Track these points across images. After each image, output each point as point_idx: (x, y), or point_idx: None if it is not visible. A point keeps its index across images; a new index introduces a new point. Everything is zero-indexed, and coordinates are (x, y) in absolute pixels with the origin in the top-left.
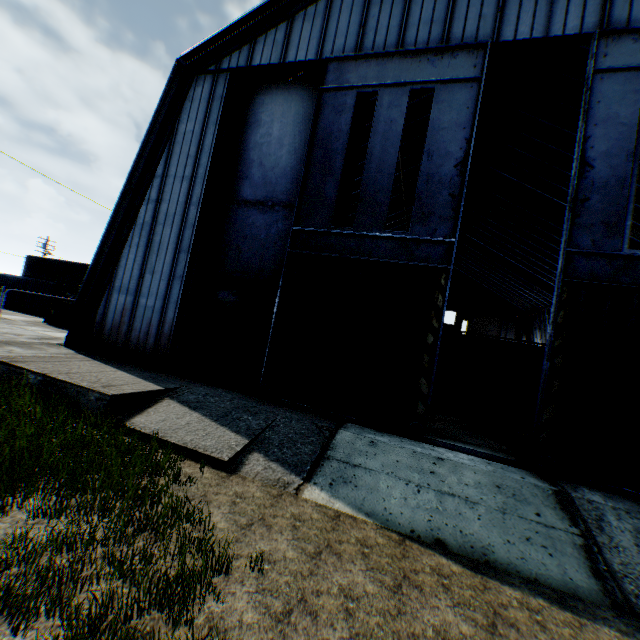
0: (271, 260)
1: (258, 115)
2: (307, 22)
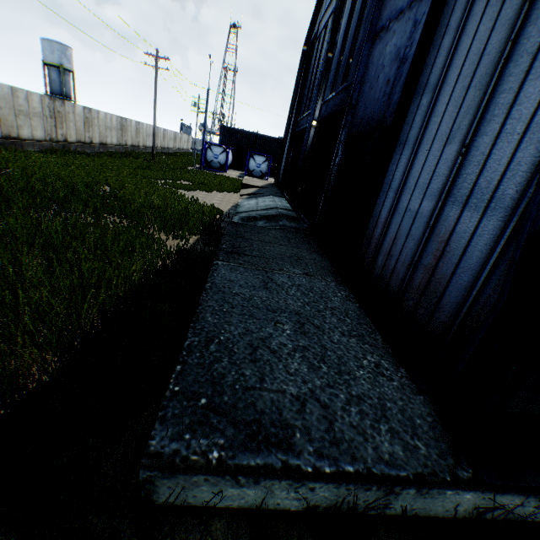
0: None
1: None
2: (325, 1)
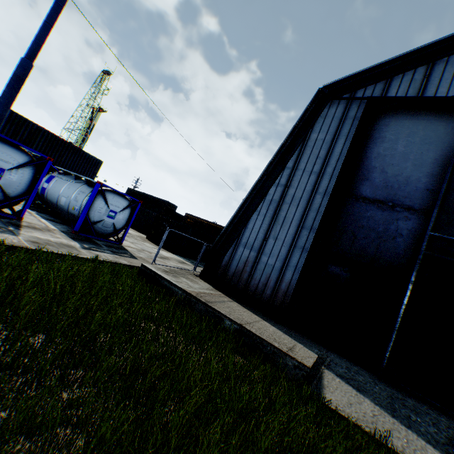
0: (388, 251)
1: (382, 132)
2: (449, 66)
